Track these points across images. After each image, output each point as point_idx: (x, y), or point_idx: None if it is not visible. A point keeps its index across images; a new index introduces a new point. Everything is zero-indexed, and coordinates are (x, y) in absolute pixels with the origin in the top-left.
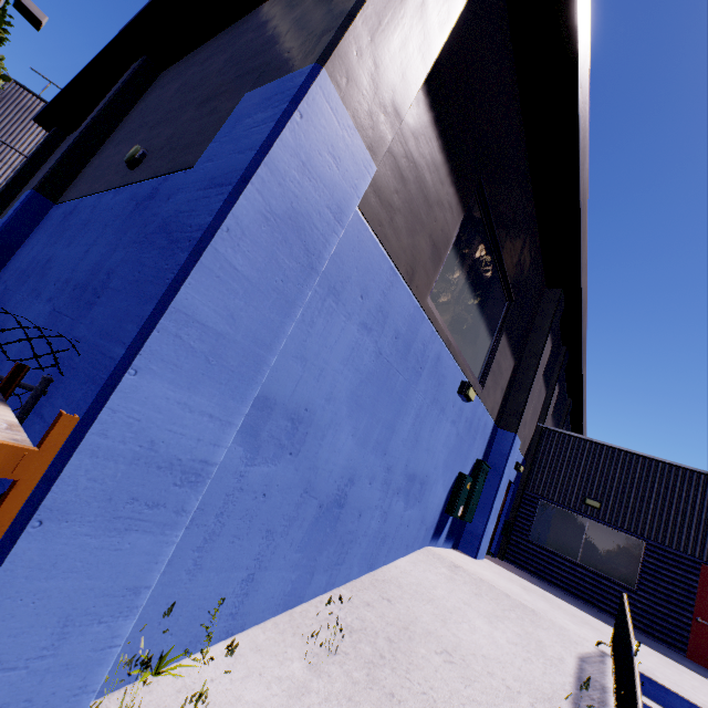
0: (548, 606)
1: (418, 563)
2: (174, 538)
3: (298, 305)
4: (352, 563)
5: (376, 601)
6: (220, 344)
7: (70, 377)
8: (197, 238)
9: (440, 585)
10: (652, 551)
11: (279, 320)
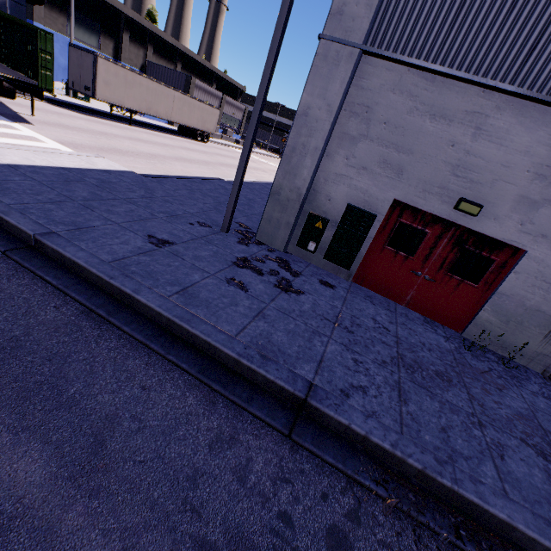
0: None
1: None
2: None
3: None
4: None
5: None
6: None
7: None
8: None
9: None
10: None
11: None
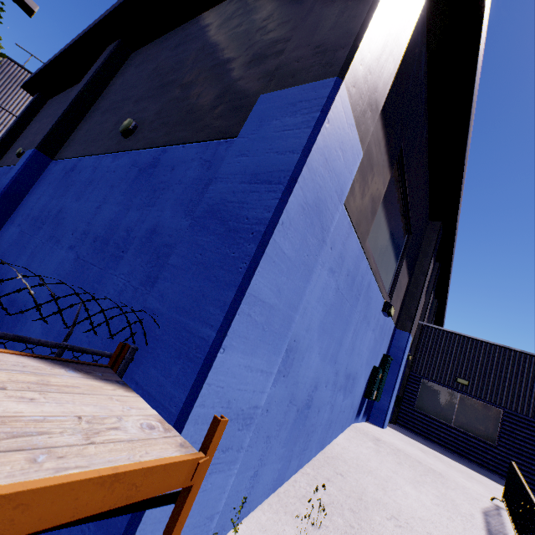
0: (444, 466)
1: (351, 439)
2: (234, 470)
3: (313, 272)
4: (312, 447)
5: (333, 476)
6: (271, 314)
7: (156, 348)
8: (260, 232)
9: (372, 458)
10: (508, 417)
11: (303, 286)
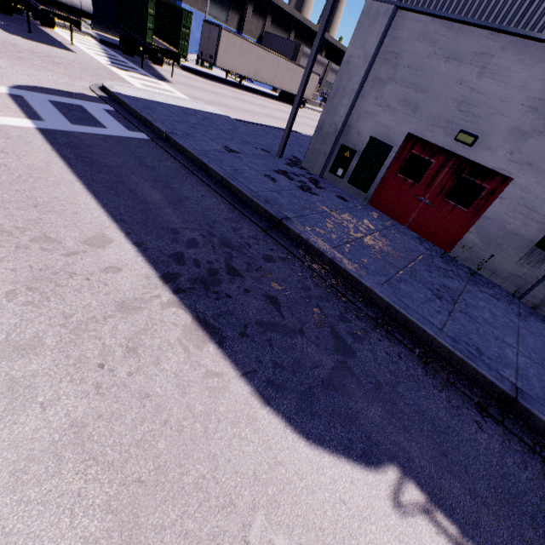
0: None
1: None
2: None
3: None
4: None
5: None
6: None
7: None
8: None
9: None
10: None
11: None
